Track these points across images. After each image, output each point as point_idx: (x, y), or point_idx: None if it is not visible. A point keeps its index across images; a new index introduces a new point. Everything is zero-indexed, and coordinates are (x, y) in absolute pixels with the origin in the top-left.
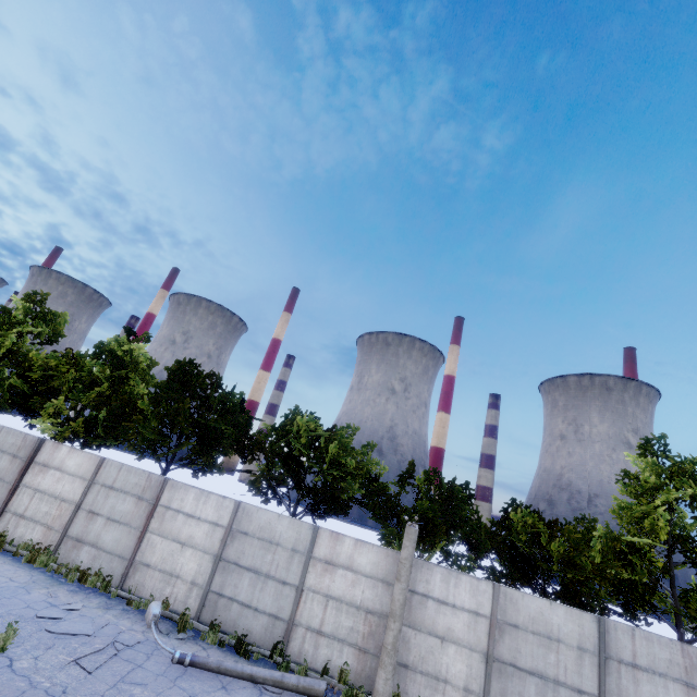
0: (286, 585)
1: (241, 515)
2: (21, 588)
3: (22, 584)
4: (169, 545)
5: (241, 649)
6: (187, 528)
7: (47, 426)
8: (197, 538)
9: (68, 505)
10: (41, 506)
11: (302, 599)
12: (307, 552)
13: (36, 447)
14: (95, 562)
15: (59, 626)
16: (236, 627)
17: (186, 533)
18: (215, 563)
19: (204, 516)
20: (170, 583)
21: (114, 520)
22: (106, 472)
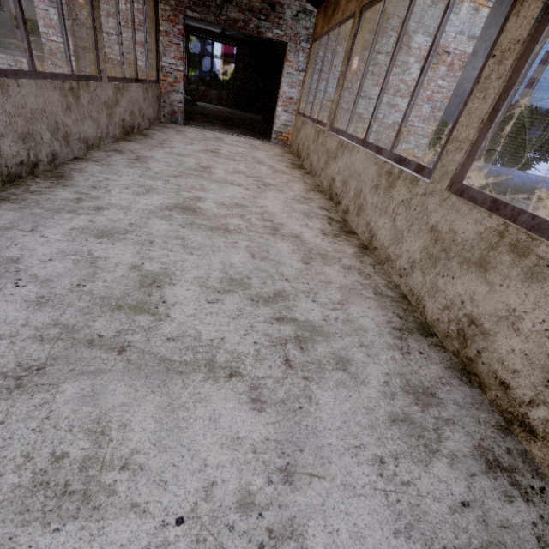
0: None
1: None
2: None
3: None
4: None
5: None
6: None
7: None
8: None
9: None
10: None
11: None
12: None
13: None
14: None
15: None
16: None
17: None
18: None
19: None
20: None
21: None
22: None
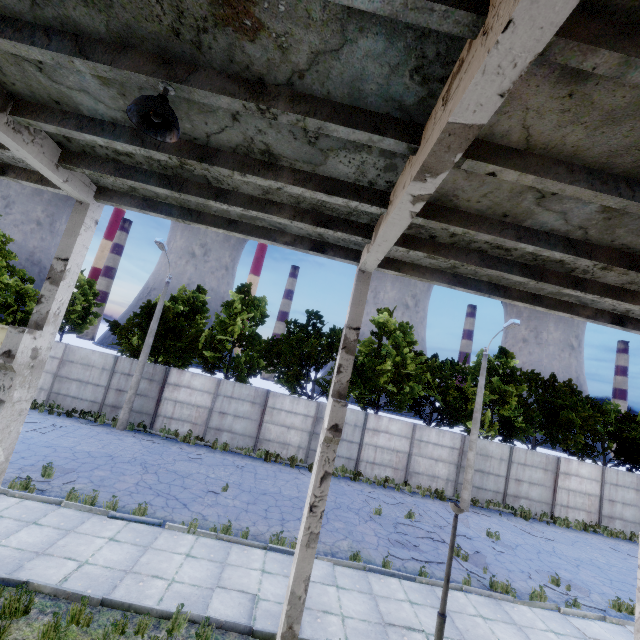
0: None
1: None
2: None
3: None
4: None
5: None
6: None
7: (492, 433)
8: None
9: (594, 498)
10: (577, 500)
11: None
12: None
13: (559, 463)
14: (626, 528)
15: None
16: None
17: None
18: None
19: None
20: None
21: (627, 504)
22: (608, 475)
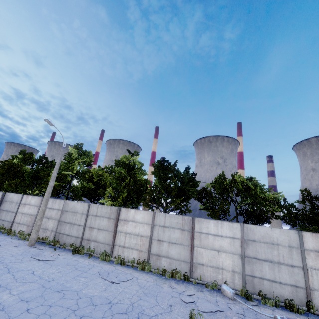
0: (294, 267)
1: (246, 231)
2: (156, 285)
3: (153, 282)
4: (210, 252)
5: (291, 308)
6: (217, 242)
7: (109, 202)
8: (225, 247)
9: (145, 238)
10: (131, 241)
11: (308, 274)
12: (299, 247)
13: (118, 212)
14: (171, 265)
15: (201, 307)
16: (272, 294)
17: (217, 244)
18: (242, 259)
19: (224, 234)
20: (219, 272)
21: (173, 242)
22: (158, 219)
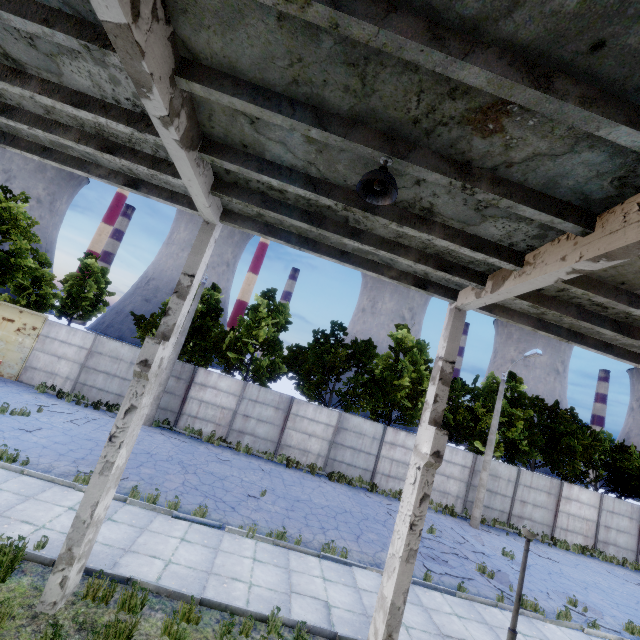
0: None
1: None
2: None
3: None
4: None
5: None
6: None
7: (498, 454)
8: None
9: (591, 523)
10: (576, 524)
11: None
12: None
13: (562, 488)
14: (618, 554)
15: None
16: None
17: None
18: None
19: None
20: None
21: (621, 530)
22: (606, 503)
